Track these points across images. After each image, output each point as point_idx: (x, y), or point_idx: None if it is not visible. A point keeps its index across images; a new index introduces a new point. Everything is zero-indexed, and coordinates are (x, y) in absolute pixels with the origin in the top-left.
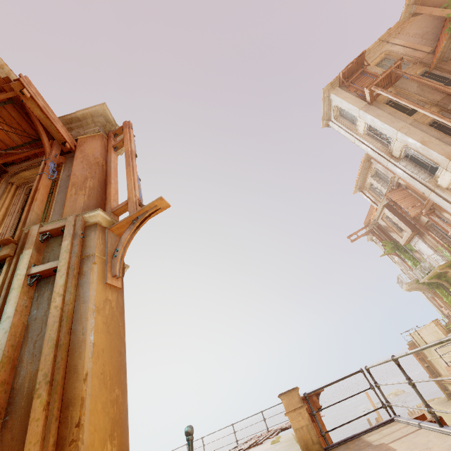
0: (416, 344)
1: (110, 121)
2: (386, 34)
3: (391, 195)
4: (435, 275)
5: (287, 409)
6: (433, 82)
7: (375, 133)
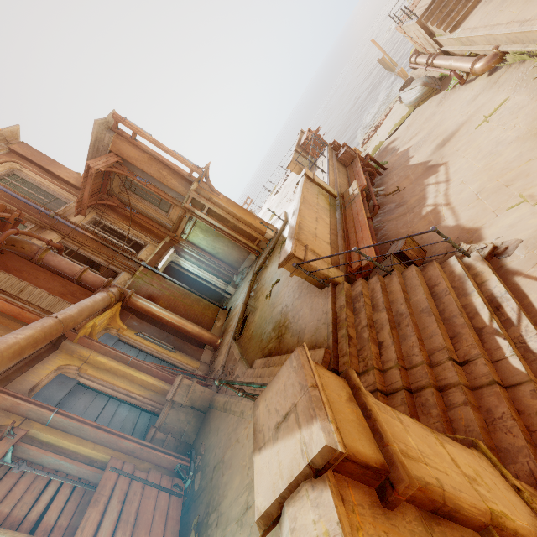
0: None
1: (103, 123)
2: None
3: None
4: None
5: (292, 170)
6: None
7: None
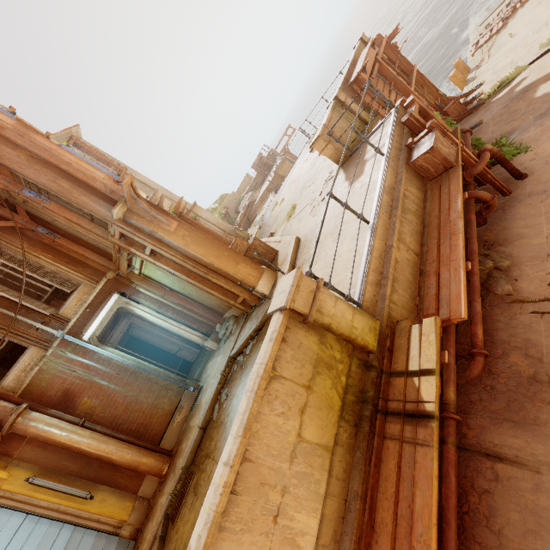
0: None
1: None
2: None
3: None
4: None
5: (319, 151)
6: None
7: None
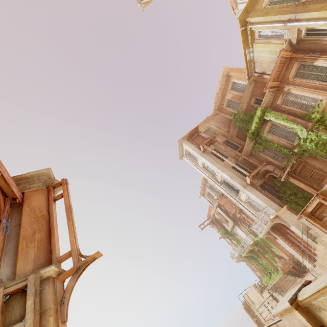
0: (247, 303)
1: (51, 178)
2: (207, 118)
3: (219, 201)
4: (249, 250)
5: None
6: (230, 147)
7: (208, 167)
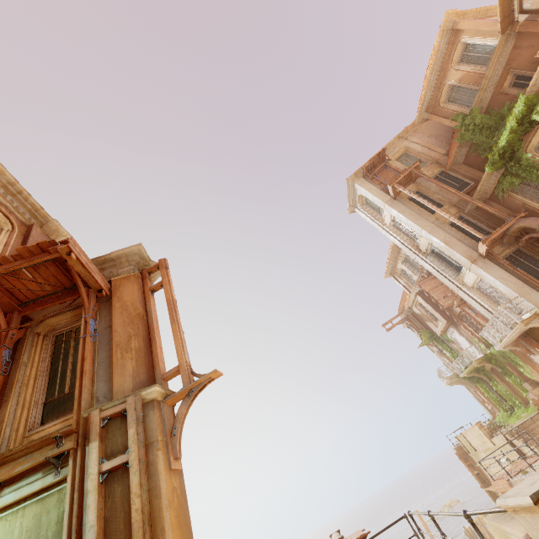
0: (463, 448)
1: (144, 258)
2: (404, 131)
3: (422, 284)
4: (473, 368)
5: None
6: (449, 186)
7: (402, 226)
